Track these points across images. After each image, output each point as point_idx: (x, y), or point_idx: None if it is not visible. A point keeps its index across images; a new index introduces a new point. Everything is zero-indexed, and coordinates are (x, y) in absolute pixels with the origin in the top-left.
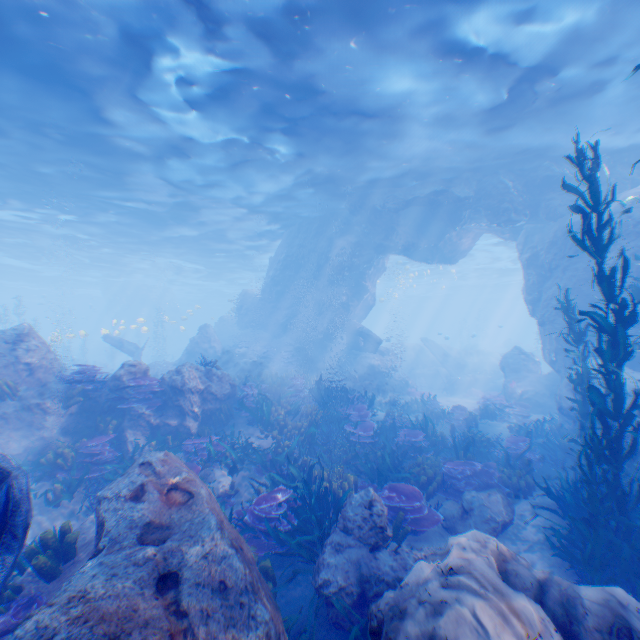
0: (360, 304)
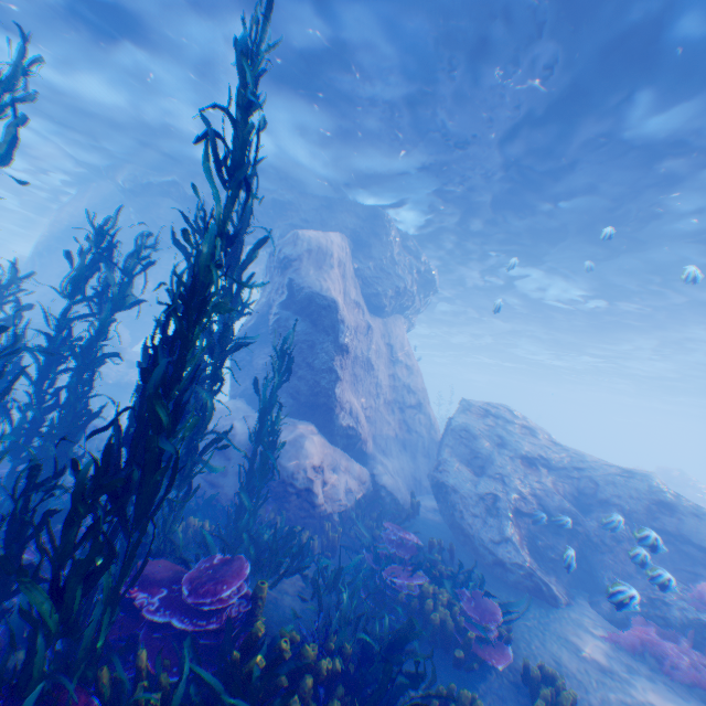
0: (142, 306)
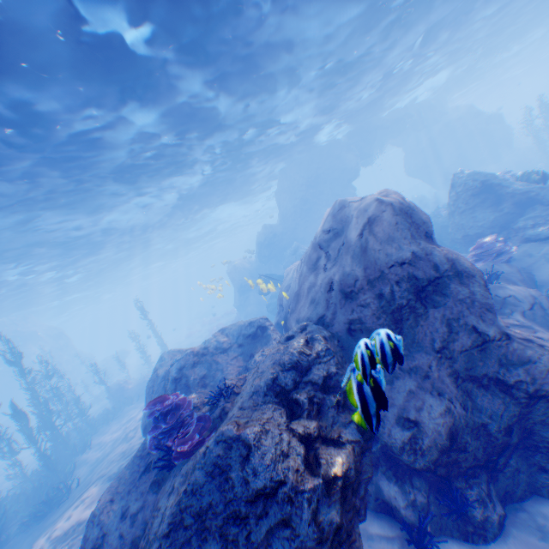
0: None
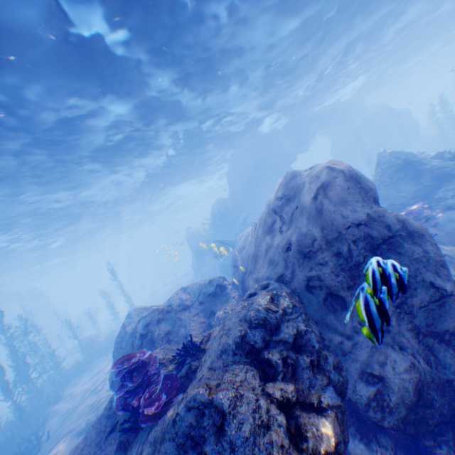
0: None
